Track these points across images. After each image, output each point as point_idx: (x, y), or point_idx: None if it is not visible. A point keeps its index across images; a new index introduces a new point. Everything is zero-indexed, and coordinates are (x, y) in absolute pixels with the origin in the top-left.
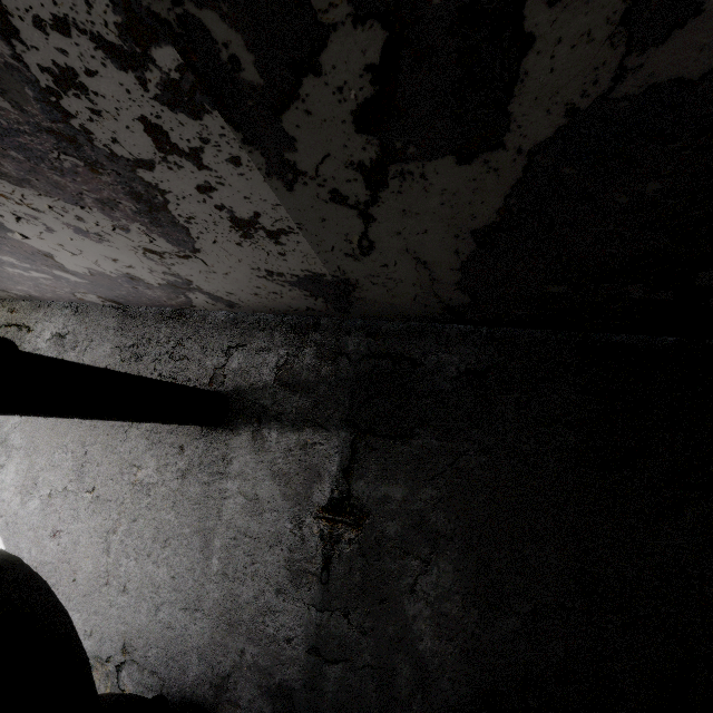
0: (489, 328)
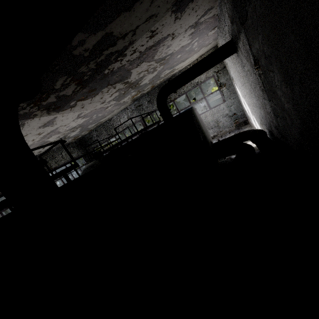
0: None
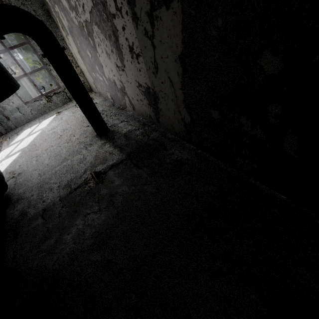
0: (202, 151)
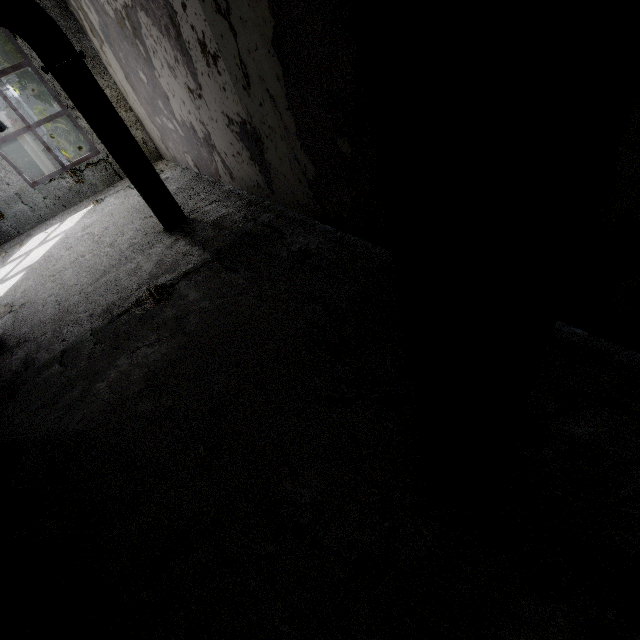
0: (344, 233)
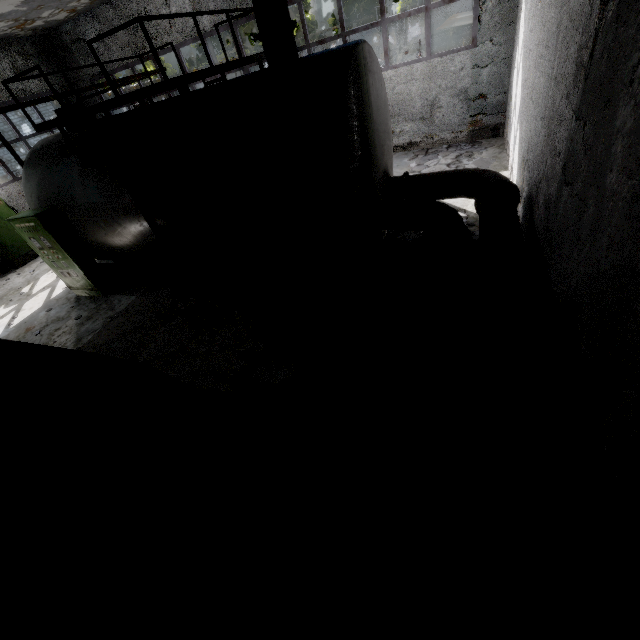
0: None
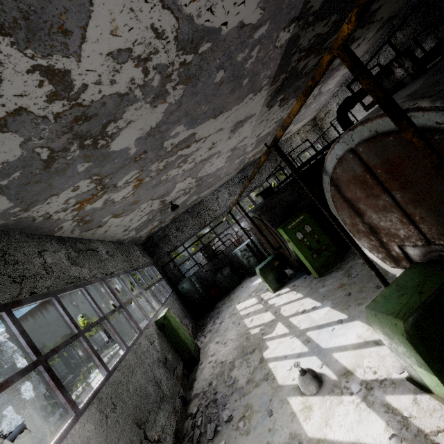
0: None
